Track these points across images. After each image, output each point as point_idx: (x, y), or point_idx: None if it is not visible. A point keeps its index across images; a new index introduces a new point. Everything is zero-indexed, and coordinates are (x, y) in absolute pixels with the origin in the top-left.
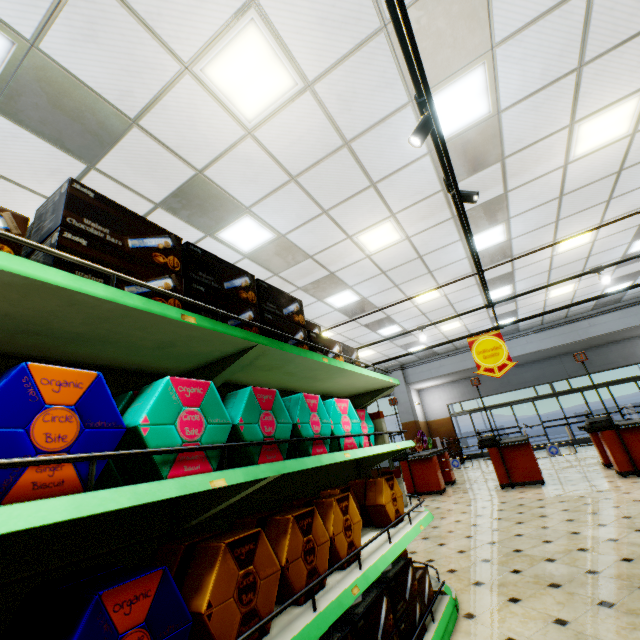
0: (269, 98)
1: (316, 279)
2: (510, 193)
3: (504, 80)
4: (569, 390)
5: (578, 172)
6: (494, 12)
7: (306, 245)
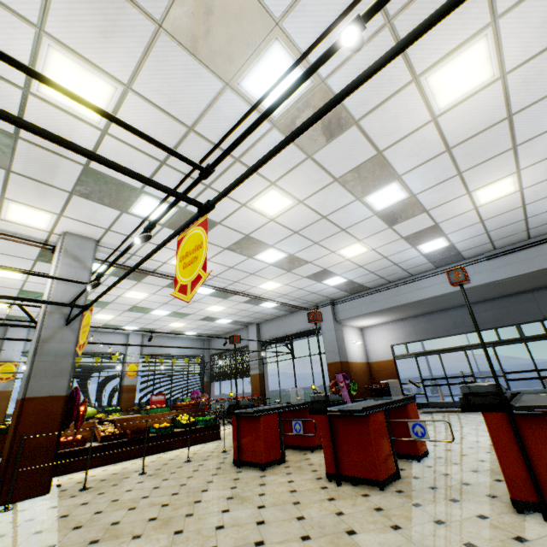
0: None
1: (76, 177)
2: None
3: None
4: (543, 335)
5: None
6: None
7: None
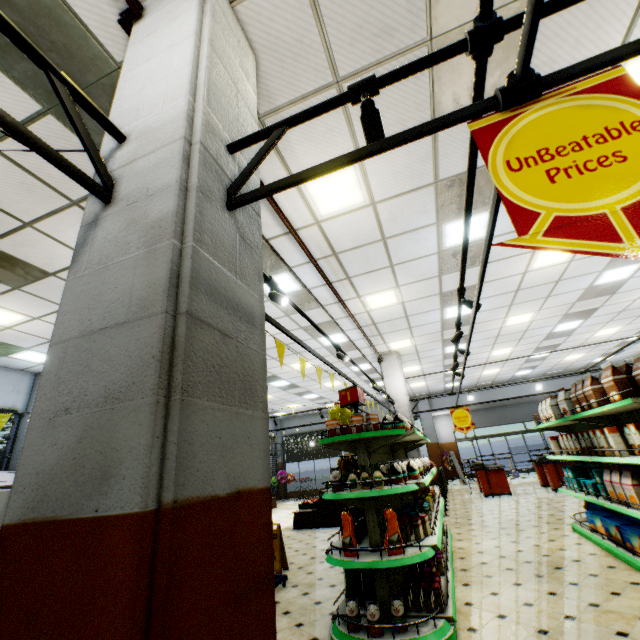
0: (550, 263)
1: None
2: (601, 307)
3: None
4: None
5: (638, 302)
6: None
7: (479, 318)
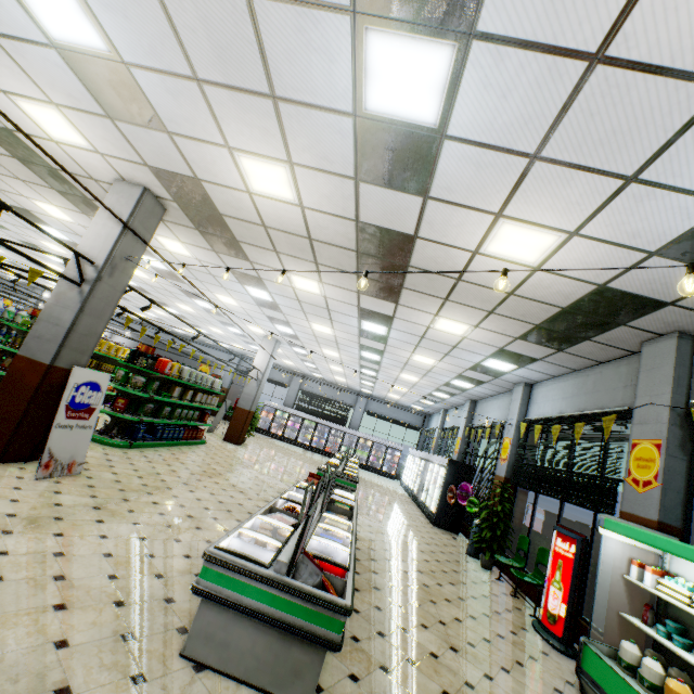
0: None
1: None
2: None
3: None
4: None
5: None
6: None
7: None
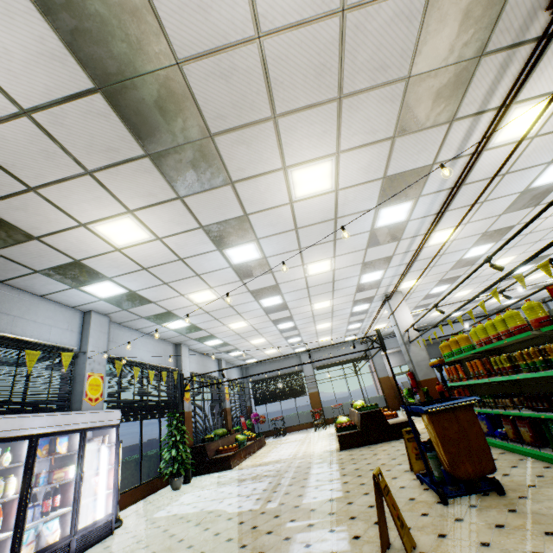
0: None
1: (453, 276)
2: None
3: None
4: None
5: None
6: None
7: (481, 259)
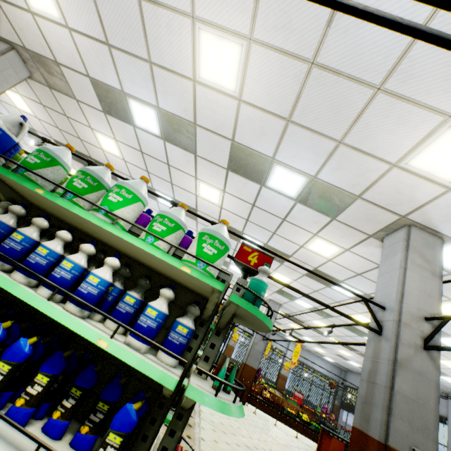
0: None
1: (277, 289)
2: (319, 268)
3: (255, 237)
4: None
5: (346, 263)
6: (233, 227)
7: None
